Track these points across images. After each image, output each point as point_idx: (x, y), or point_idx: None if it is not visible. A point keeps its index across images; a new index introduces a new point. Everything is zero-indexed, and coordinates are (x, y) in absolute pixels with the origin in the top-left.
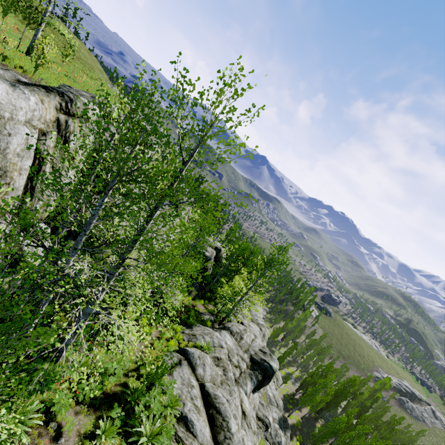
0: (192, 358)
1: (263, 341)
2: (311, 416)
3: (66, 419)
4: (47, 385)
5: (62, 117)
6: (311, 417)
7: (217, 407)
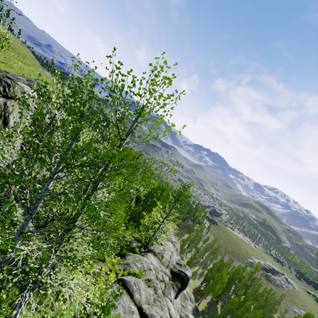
0: (129, 286)
1: (177, 255)
2: (213, 300)
3: None
4: None
5: (0, 100)
6: (213, 301)
7: None
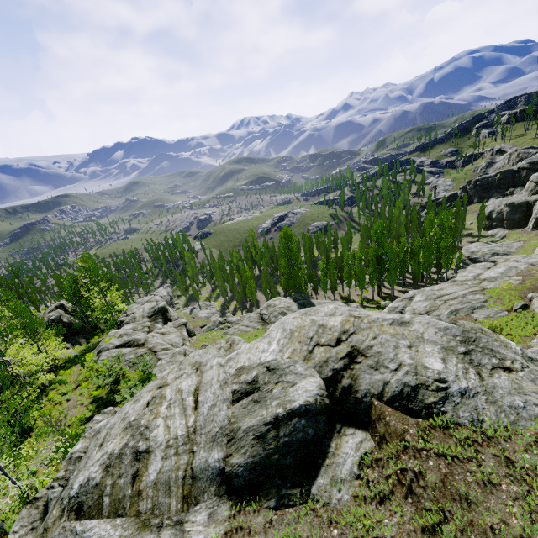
0: (103, 349)
1: (151, 304)
2: None
3: (66, 398)
4: (41, 396)
5: None
6: None
7: (128, 342)
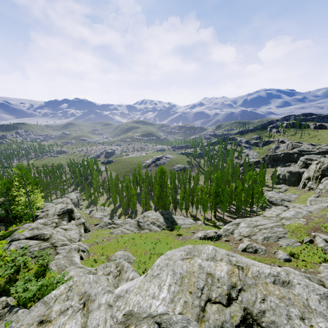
0: (15, 239)
1: (62, 206)
2: None
3: None
4: None
5: None
6: None
7: (36, 235)
